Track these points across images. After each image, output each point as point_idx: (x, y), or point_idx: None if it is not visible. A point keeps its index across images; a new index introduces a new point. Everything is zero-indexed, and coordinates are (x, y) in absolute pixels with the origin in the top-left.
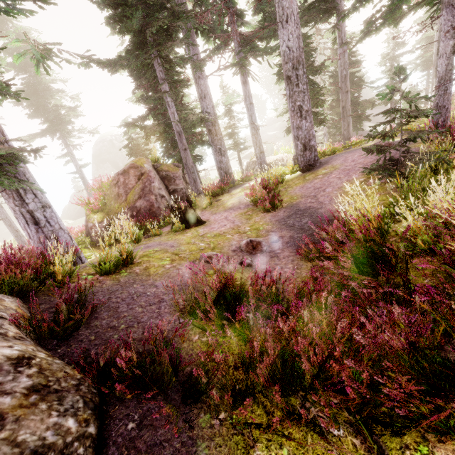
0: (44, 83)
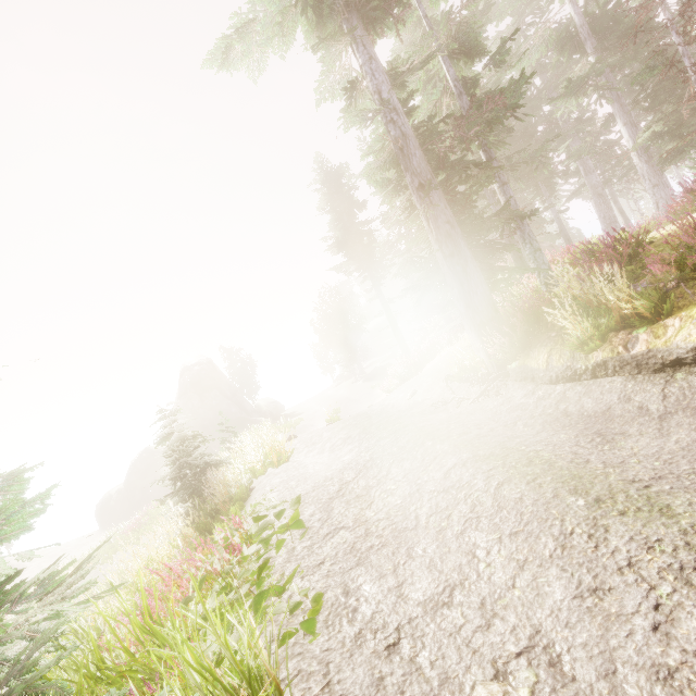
0: (372, 220)
